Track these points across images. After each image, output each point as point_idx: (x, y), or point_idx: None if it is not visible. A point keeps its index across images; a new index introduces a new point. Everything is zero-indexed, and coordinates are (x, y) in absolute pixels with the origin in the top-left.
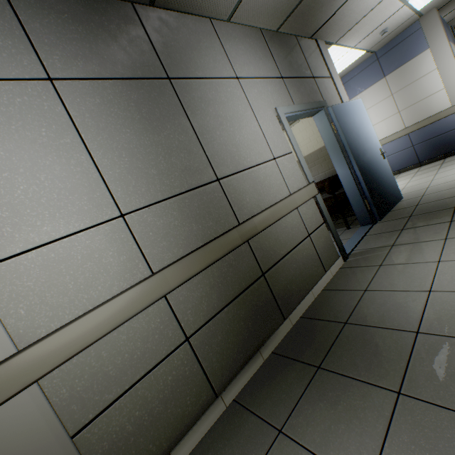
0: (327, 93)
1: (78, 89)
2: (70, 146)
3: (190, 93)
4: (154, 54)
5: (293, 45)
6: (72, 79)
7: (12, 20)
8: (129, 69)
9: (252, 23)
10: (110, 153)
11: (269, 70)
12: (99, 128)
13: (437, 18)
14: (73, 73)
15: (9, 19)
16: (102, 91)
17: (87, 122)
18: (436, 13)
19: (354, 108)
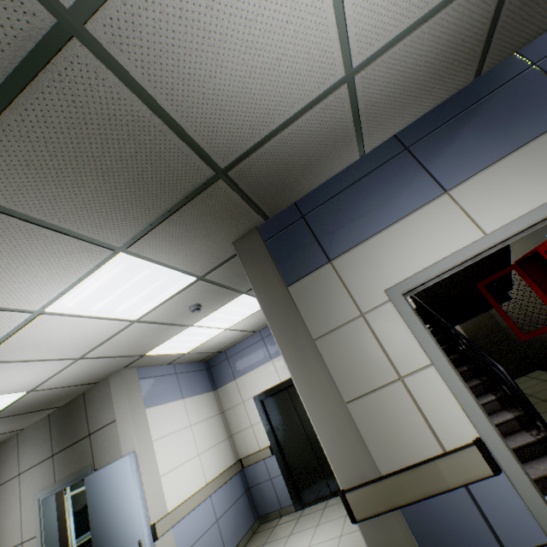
0: (103, 447)
1: None
2: None
3: None
4: None
5: (77, 406)
6: None
7: None
8: None
9: (37, 419)
10: None
11: (44, 452)
12: None
13: (240, 262)
14: None
15: None
16: None
17: None
18: (237, 254)
19: (114, 473)
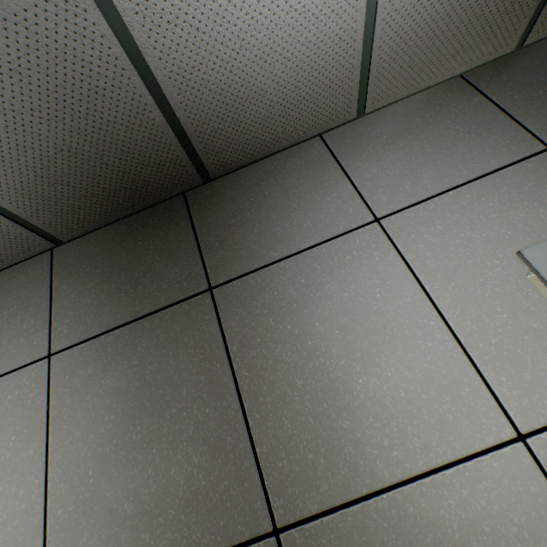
0: None
1: (74, 358)
2: (30, 461)
3: (248, 302)
4: (196, 255)
5: None
6: (72, 345)
7: (46, 292)
8: (149, 299)
9: (426, 81)
10: (73, 469)
11: (490, 151)
12: (75, 420)
13: None
14: (77, 336)
15: (44, 292)
16: (100, 352)
17: (65, 413)
18: None
19: None
